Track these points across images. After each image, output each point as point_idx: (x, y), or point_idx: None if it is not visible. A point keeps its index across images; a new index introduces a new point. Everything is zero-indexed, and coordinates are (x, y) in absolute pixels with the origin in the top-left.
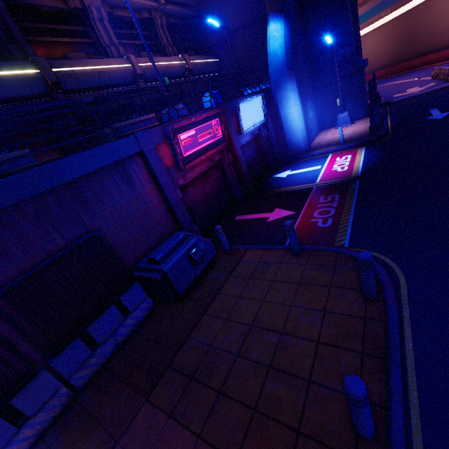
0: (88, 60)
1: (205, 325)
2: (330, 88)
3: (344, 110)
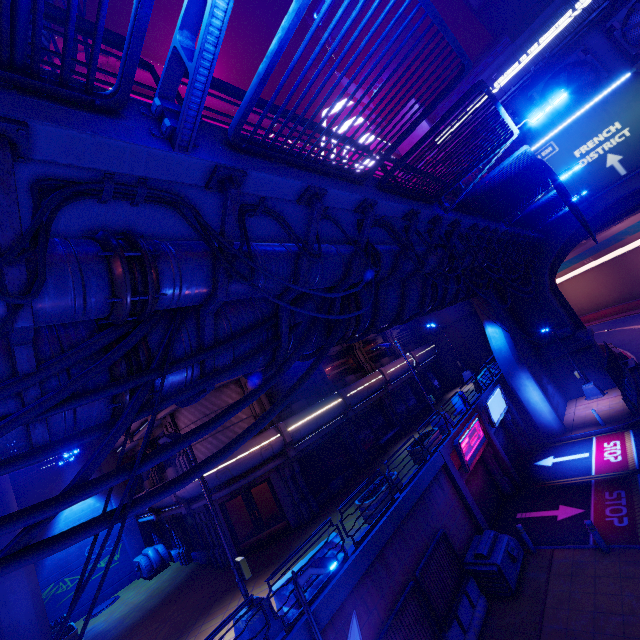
0: (360, 381)
1: (552, 615)
2: (560, 361)
3: (587, 380)
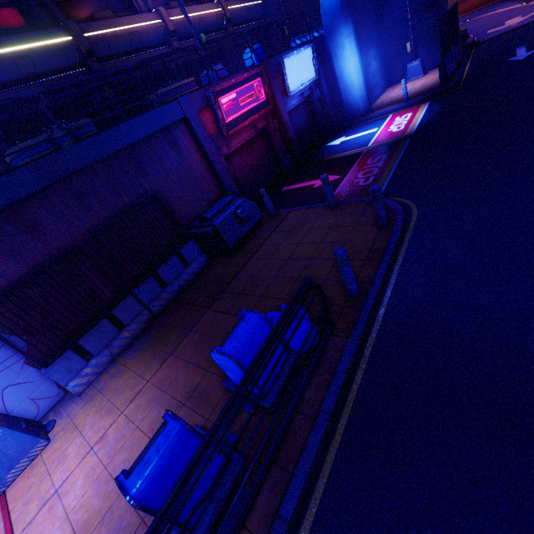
0: (116, 20)
1: (252, 265)
2: (399, 28)
3: (417, 57)
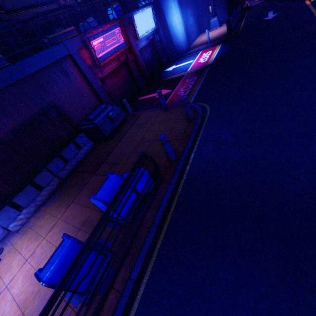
0: None
1: (119, 146)
2: None
3: (216, 15)
